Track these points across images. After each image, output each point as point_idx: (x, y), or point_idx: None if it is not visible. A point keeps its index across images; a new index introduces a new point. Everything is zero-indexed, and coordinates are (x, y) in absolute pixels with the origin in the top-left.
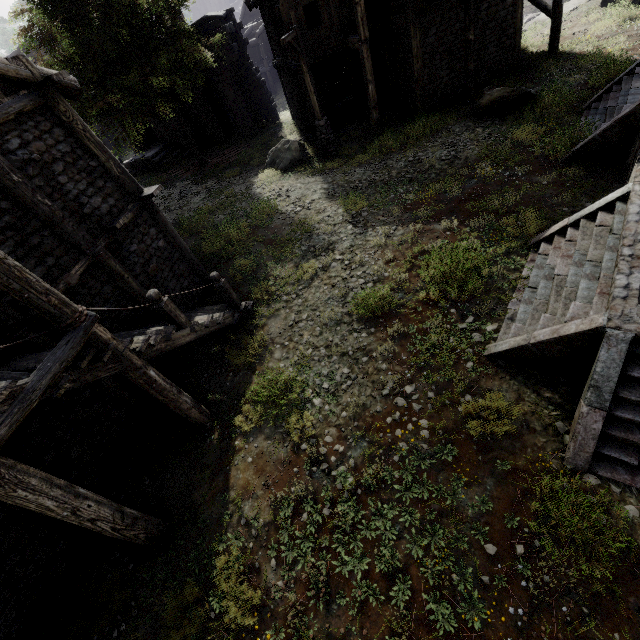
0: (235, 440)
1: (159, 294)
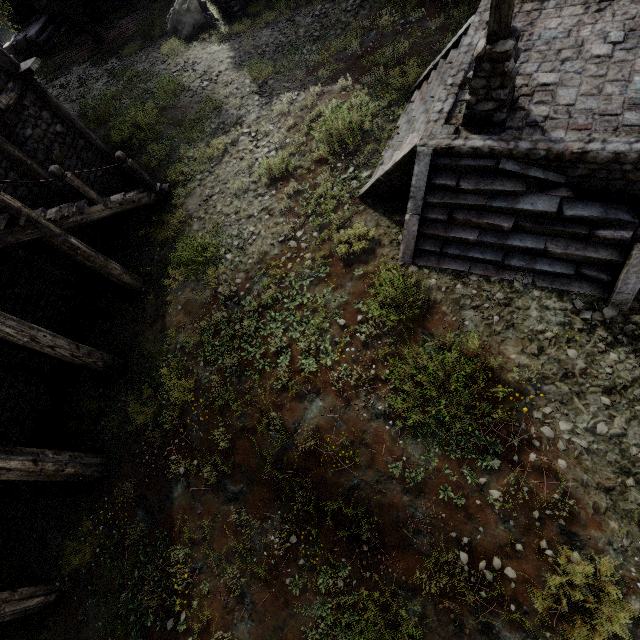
0: (167, 297)
1: (61, 170)
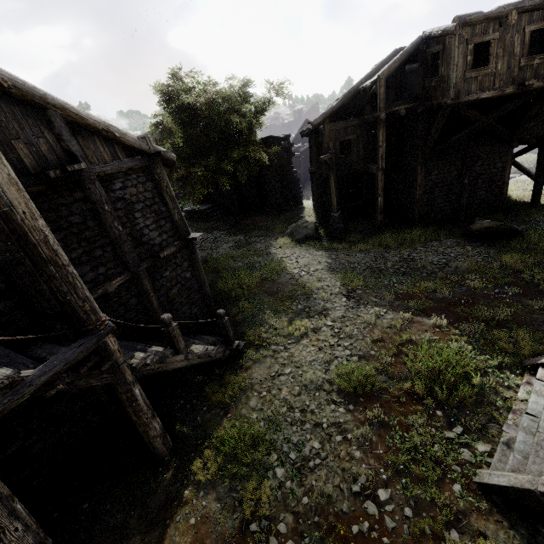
0: (185, 488)
1: (171, 319)
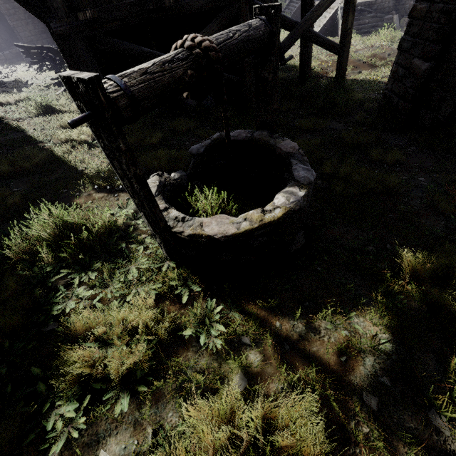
0: None
1: None
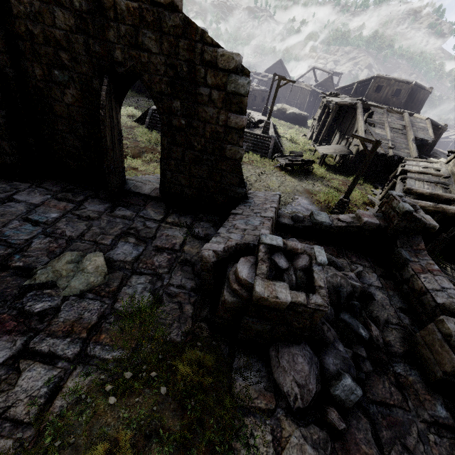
0: None
1: None
